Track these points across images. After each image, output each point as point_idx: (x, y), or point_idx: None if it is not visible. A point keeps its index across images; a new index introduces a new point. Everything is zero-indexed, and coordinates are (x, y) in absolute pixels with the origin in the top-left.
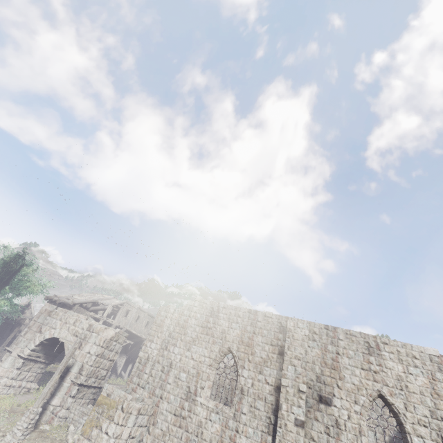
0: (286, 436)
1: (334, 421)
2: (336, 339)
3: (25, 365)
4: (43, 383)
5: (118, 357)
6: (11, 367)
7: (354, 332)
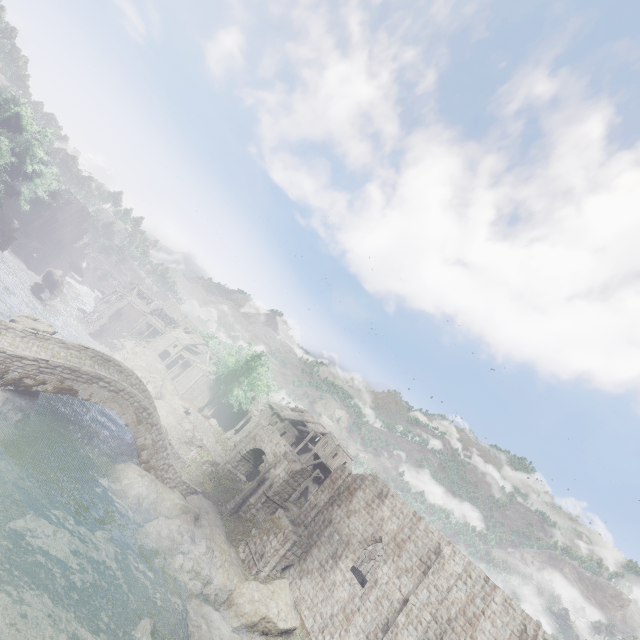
0: None
1: None
2: (489, 598)
3: (242, 461)
4: (250, 477)
5: (311, 483)
6: (234, 458)
7: (515, 604)
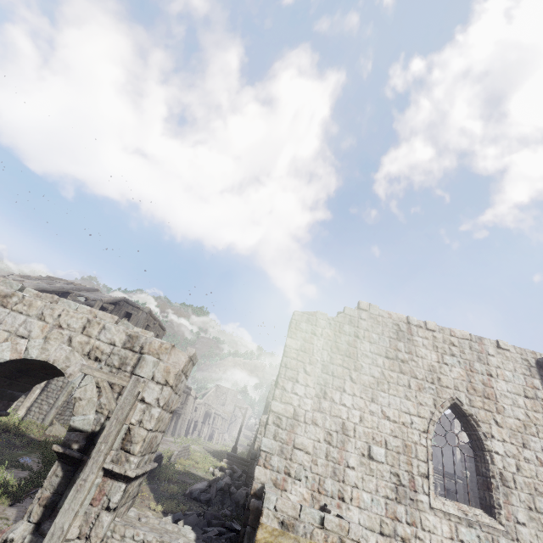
0: None
1: None
2: None
3: None
4: None
5: None
6: None
7: None
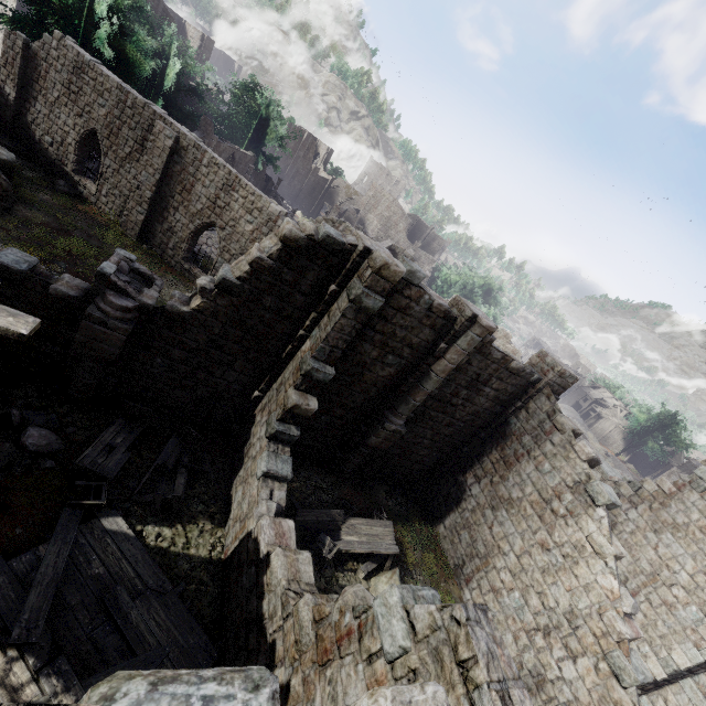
0: None
1: None
2: None
3: None
4: None
5: None
6: None
7: None
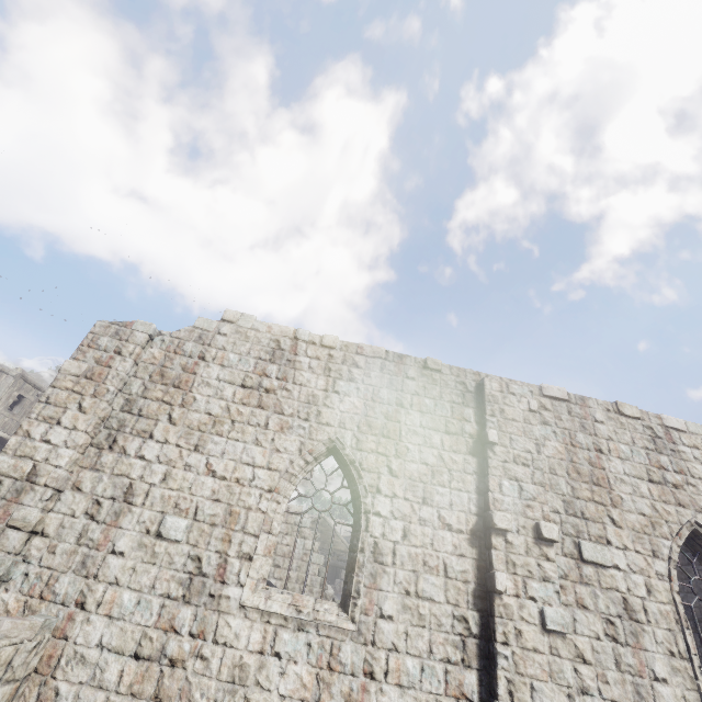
0: (527, 666)
1: (621, 605)
2: (589, 421)
3: None
4: None
5: None
6: None
7: (621, 408)
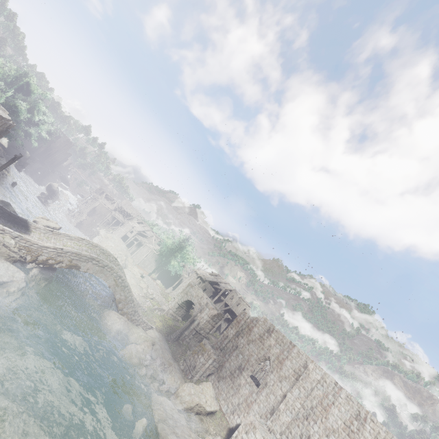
0: (277, 420)
1: (308, 435)
2: (337, 394)
3: (179, 308)
4: (184, 318)
5: (223, 322)
6: (174, 306)
7: (353, 399)
